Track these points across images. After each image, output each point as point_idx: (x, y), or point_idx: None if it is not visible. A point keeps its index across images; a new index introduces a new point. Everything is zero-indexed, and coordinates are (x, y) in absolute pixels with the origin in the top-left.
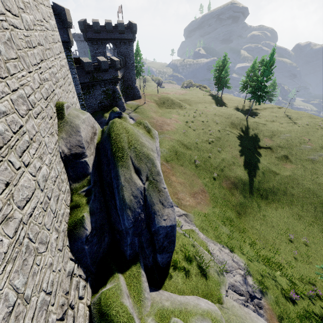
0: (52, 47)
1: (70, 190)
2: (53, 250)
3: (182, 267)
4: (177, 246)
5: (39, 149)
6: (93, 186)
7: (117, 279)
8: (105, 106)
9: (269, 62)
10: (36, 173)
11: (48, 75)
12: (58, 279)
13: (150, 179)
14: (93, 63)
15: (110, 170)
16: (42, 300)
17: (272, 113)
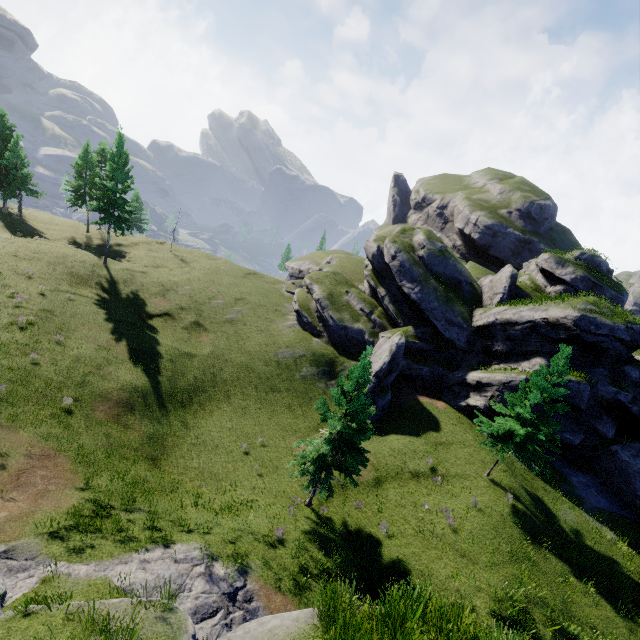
0: None
1: None
2: None
3: None
4: None
5: None
6: None
7: None
8: None
9: (119, 156)
10: None
11: None
12: None
13: None
14: None
15: None
16: None
17: (152, 252)
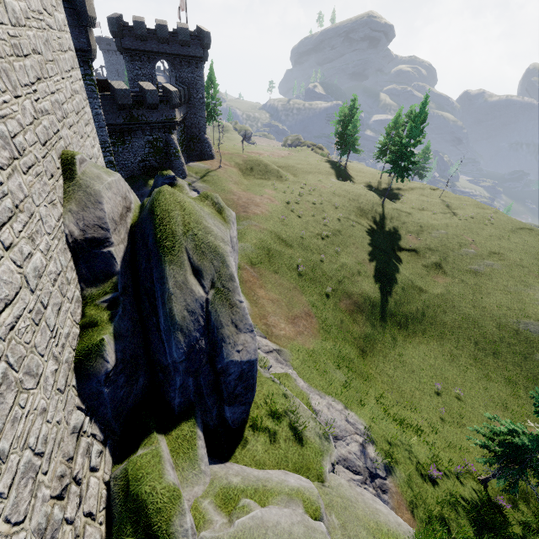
0: (58, 59)
1: (81, 298)
2: (48, 389)
3: (265, 427)
4: (260, 396)
5: (29, 224)
6: (121, 294)
7: (156, 441)
8: (151, 168)
9: (419, 116)
10: (22, 263)
11: (49, 105)
12: (56, 436)
13: (217, 286)
14: (132, 93)
15: (152, 269)
16: (28, 462)
17: (422, 196)
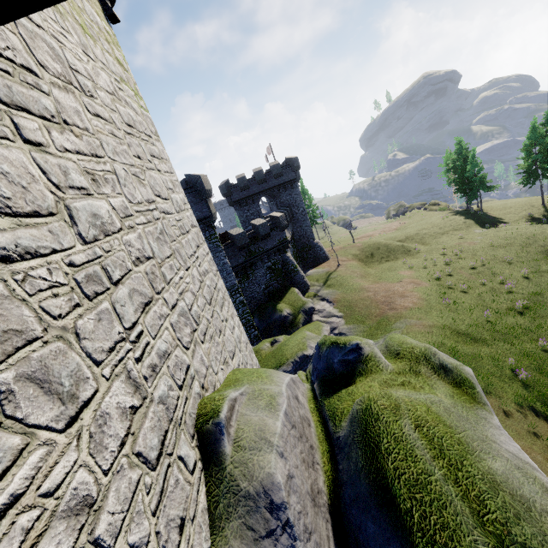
0: (179, 246)
1: None
2: None
3: None
4: None
5: None
6: None
7: None
8: (275, 291)
9: None
10: None
11: (169, 336)
12: None
13: None
14: (246, 232)
15: None
16: None
17: None
